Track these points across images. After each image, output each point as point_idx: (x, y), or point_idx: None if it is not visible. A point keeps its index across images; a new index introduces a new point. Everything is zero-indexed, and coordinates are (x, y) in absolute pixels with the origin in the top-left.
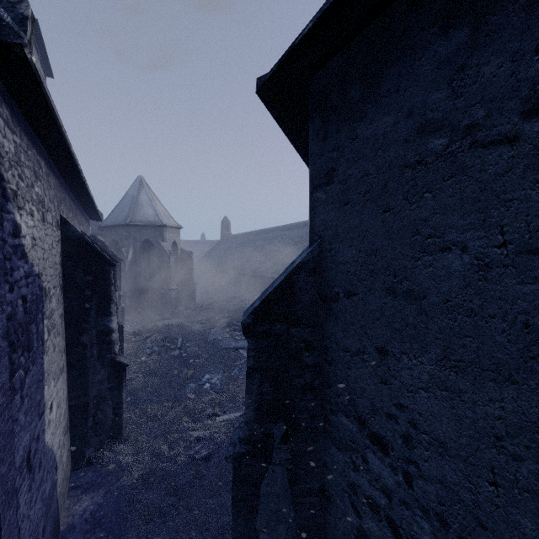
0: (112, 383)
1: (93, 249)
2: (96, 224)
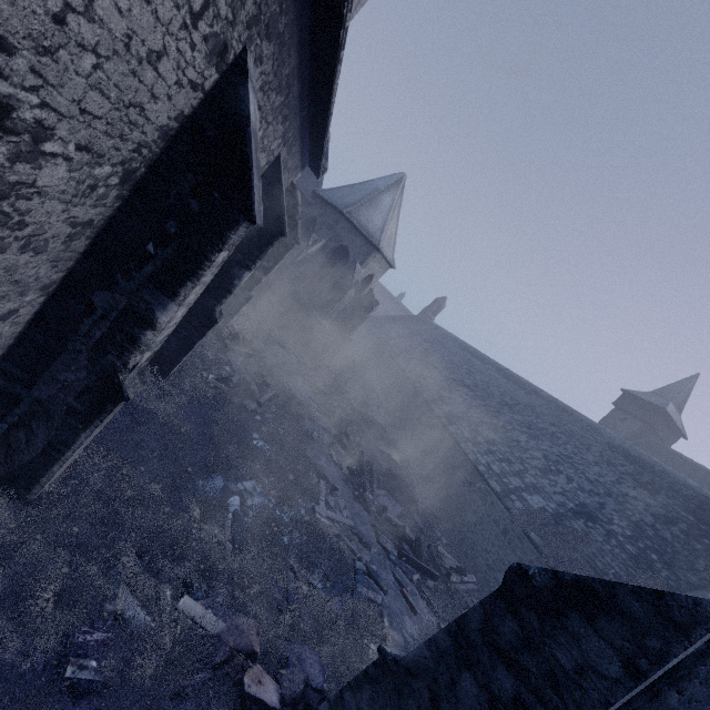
0: (81, 404)
1: (244, 162)
2: (314, 188)
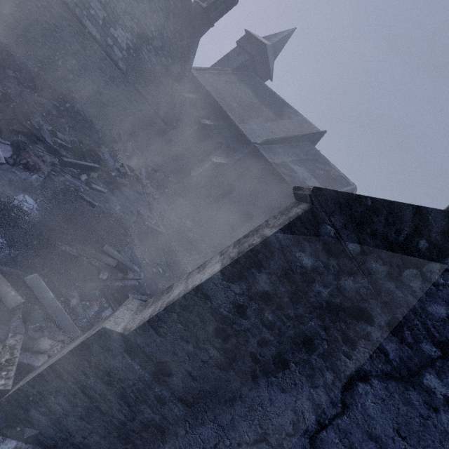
0: None
1: None
2: None
